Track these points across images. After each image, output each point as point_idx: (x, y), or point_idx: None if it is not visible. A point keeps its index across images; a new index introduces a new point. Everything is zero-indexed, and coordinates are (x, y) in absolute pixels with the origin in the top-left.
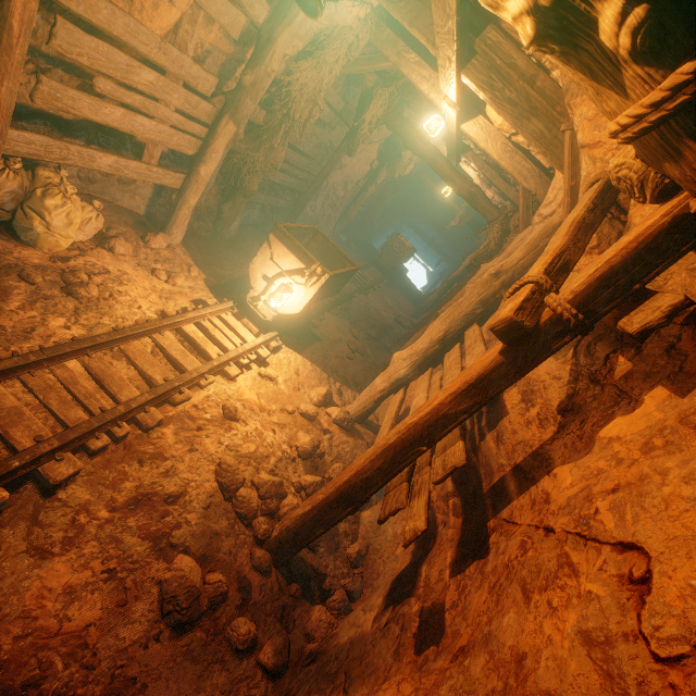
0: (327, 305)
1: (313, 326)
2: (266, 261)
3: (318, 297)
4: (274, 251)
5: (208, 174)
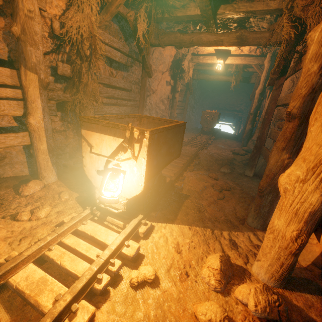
0: (182, 167)
1: (178, 188)
2: (92, 157)
3: (157, 163)
4: (92, 144)
5: (38, 121)
